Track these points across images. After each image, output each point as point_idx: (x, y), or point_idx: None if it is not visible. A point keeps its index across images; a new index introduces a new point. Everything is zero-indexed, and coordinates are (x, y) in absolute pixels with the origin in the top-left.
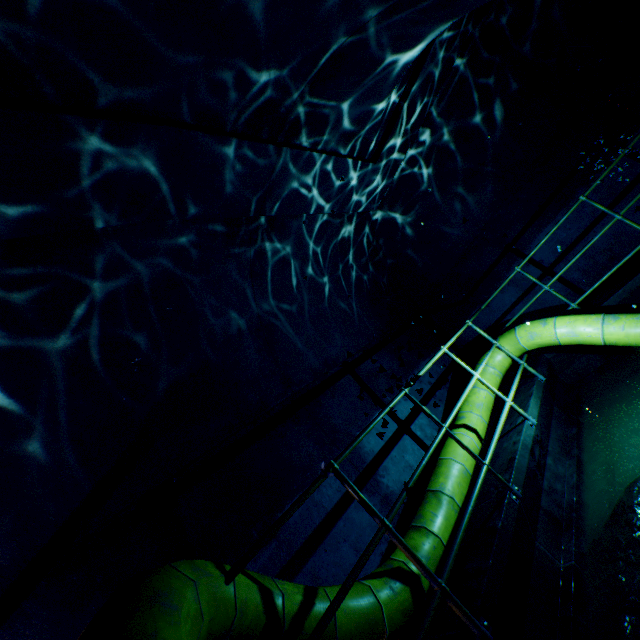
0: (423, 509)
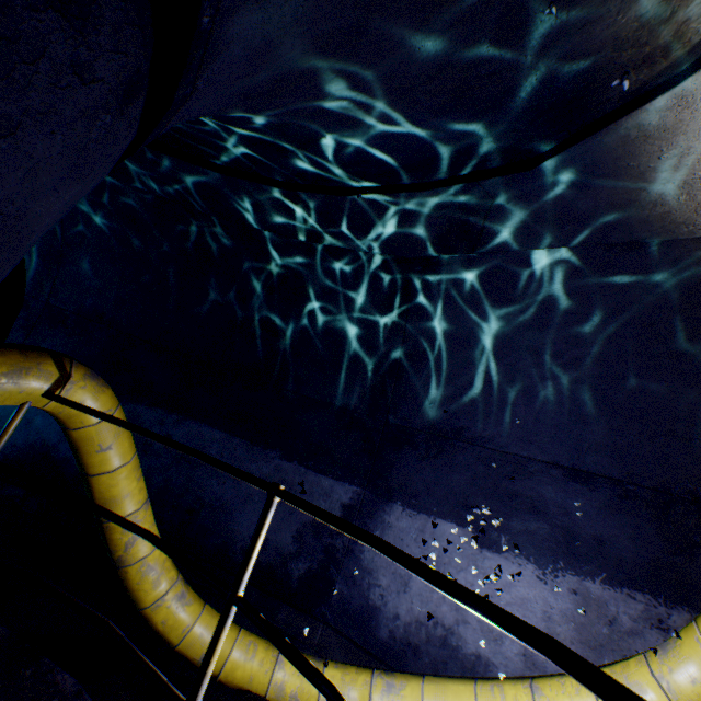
0: None
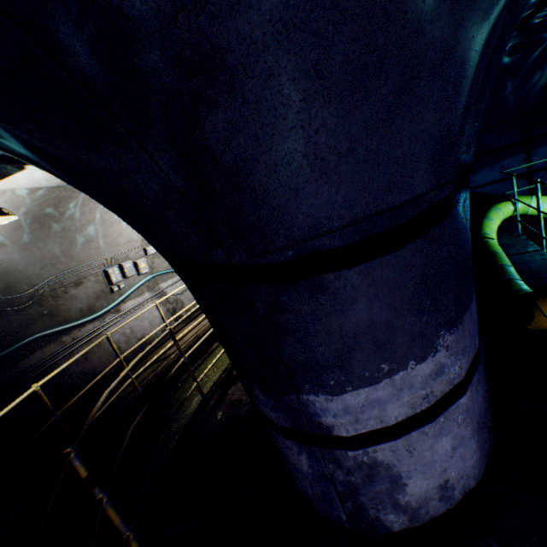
0: (509, 273)
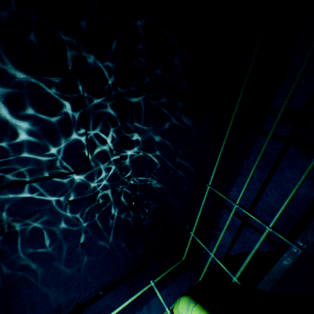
0: None
